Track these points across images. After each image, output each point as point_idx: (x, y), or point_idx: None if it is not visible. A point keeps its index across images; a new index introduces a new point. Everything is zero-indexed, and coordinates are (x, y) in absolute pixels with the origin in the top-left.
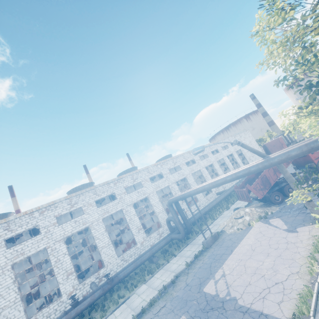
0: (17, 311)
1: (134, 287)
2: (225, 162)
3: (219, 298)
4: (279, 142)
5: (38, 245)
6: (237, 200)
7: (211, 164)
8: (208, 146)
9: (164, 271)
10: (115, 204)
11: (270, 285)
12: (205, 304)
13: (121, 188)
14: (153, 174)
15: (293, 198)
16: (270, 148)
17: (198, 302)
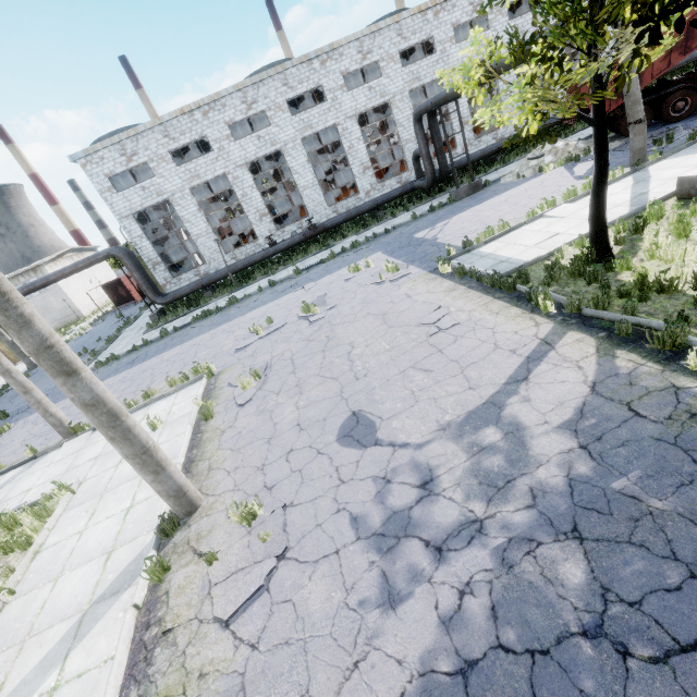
0: (213, 243)
1: (343, 239)
2: None
3: (423, 240)
4: None
5: (214, 169)
6: (583, 128)
7: None
8: None
9: (384, 226)
10: (324, 112)
11: (480, 228)
12: (406, 244)
13: (335, 76)
14: (410, 40)
15: (446, 82)
16: None
17: (400, 243)
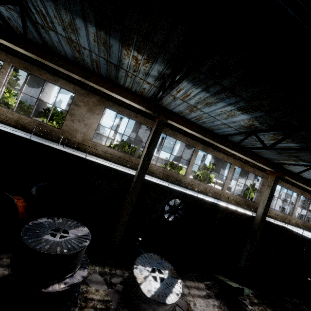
0: None
1: None
2: None
3: None
4: None
5: None
6: None
7: None
8: None
9: None
10: None
11: None
12: None
13: None
14: None
15: None
16: None
17: None
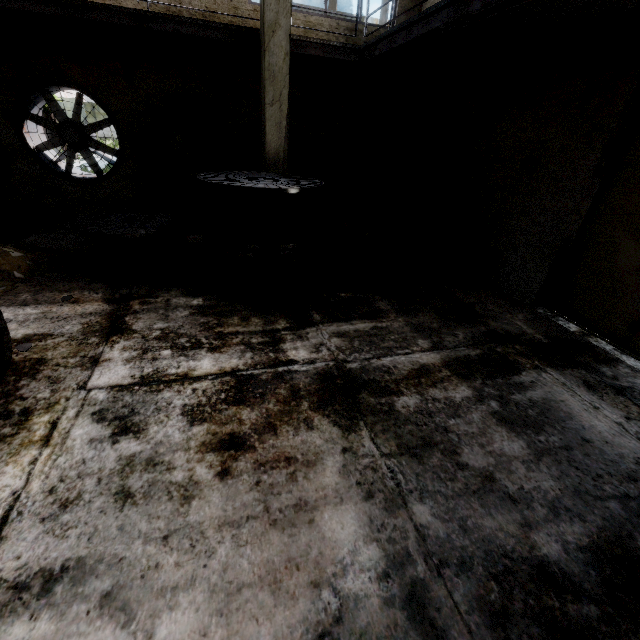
0: None
1: None
2: None
3: None
4: None
5: None
6: None
7: None
8: None
9: None
10: None
11: None
12: None
13: None
14: None
15: None
16: None
17: None
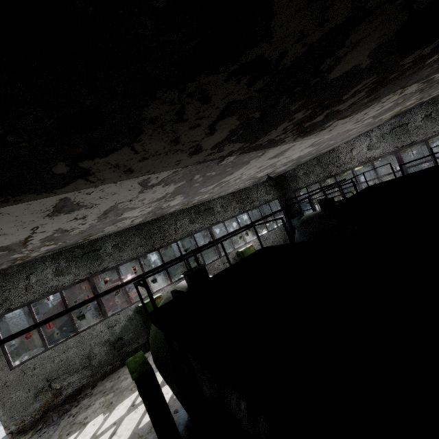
0: None
1: None
2: None
3: None
4: None
5: None
6: None
7: None
8: None
9: None
10: None
11: None
12: None
13: None
14: None
15: None
16: None
17: None
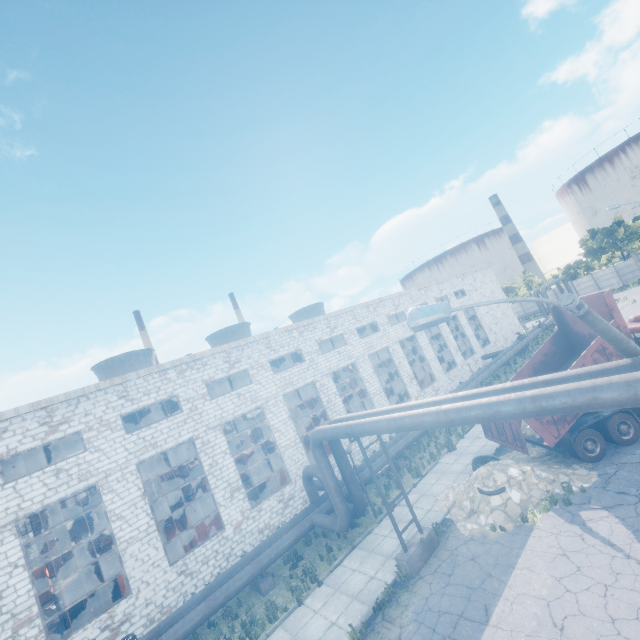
0: None
1: None
2: (440, 332)
3: None
4: (601, 304)
5: None
6: (470, 427)
7: (410, 336)
8: (467, 306)
9: (286, 639)
10: (177, 425)
11: None
12: None
13: (196, 384)
14: (279, 351)
15: None
16: (571, 316)
17: None
